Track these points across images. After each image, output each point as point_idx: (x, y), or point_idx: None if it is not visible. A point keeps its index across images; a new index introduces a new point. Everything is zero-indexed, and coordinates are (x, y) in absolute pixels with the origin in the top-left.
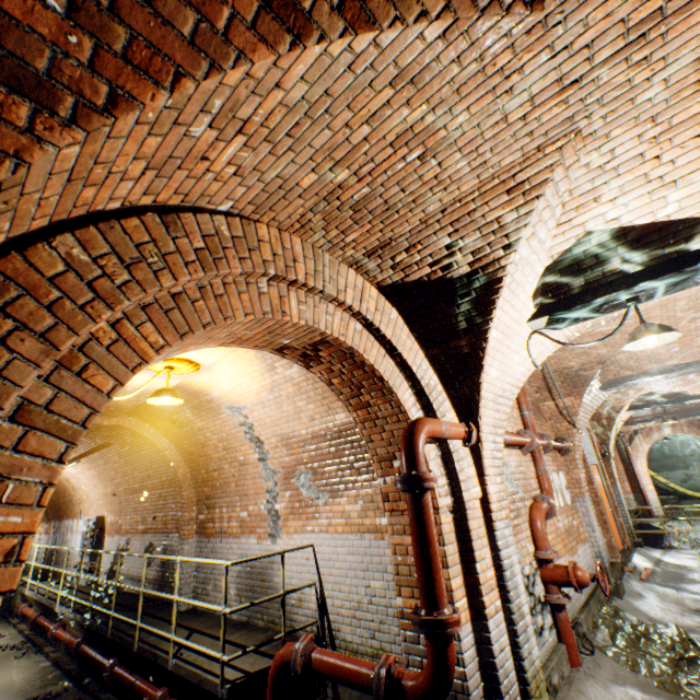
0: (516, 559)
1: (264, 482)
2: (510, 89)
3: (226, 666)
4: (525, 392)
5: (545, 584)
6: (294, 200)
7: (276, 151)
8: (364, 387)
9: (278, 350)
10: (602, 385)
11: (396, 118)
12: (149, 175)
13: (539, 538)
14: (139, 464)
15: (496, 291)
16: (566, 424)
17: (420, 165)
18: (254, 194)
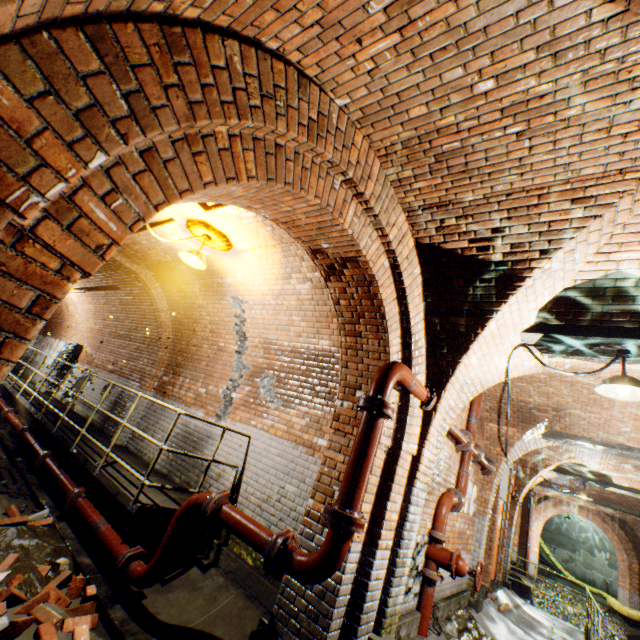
0: (418, 520)
1: (231, 371)
2: (629, 101)
3: (142, 493)
4: (480, 402)
5: (427, 559)
6: (395, 126)
7: (412, 67)
8: (364, 318)
9: (313, 251)
10: (545, 432)
11: (521, 85)
12: (314, 31)
13: (440, 520)
14: (133, 315)
15: (513, 288)
16: (498, 450)
17: (514, 141)
18: (369, 102)
